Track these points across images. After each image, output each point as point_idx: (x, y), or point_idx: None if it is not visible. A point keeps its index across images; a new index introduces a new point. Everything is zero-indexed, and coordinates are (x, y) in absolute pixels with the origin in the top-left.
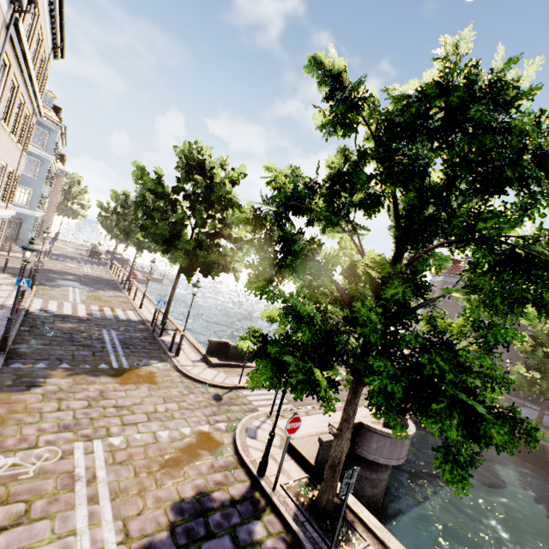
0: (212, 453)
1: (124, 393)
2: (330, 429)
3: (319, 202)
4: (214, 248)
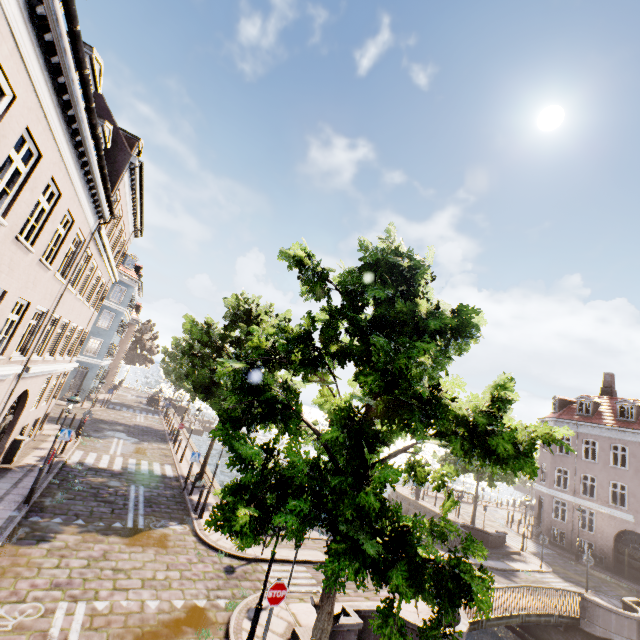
0: (198, 632)
1: (128, 555)
2: (311, 598)
3: (299, 354)
4: None
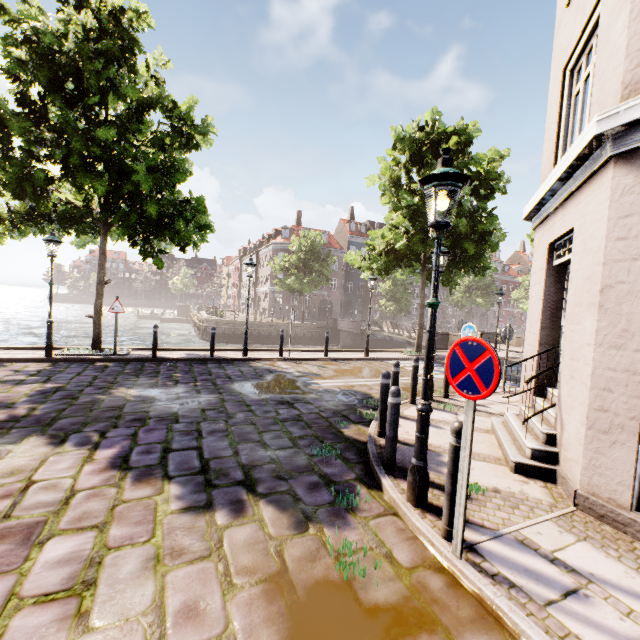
0: None
1: None
2: None
3: None
4: None
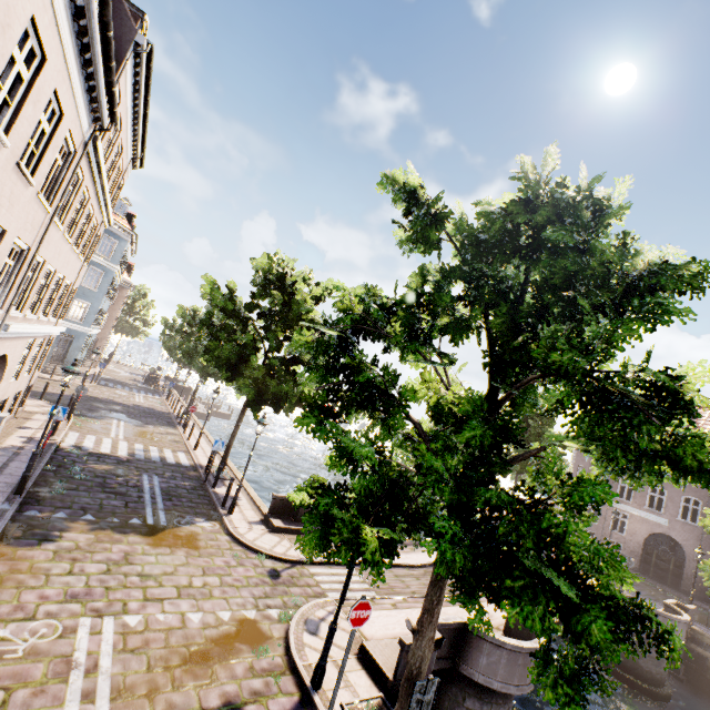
0: (254, 649)
1: (155, 558)
2: (407, 622)
3: (396, 325)
4: (288, 376)
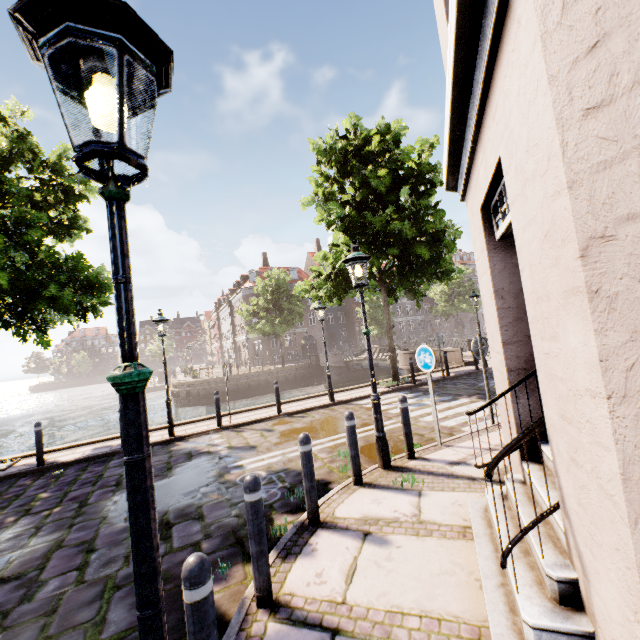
0: None
1: None
2: None
3: None
4: None
